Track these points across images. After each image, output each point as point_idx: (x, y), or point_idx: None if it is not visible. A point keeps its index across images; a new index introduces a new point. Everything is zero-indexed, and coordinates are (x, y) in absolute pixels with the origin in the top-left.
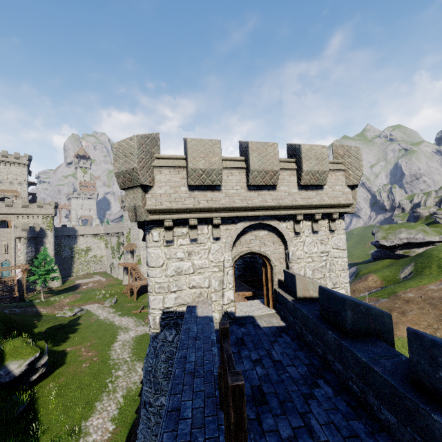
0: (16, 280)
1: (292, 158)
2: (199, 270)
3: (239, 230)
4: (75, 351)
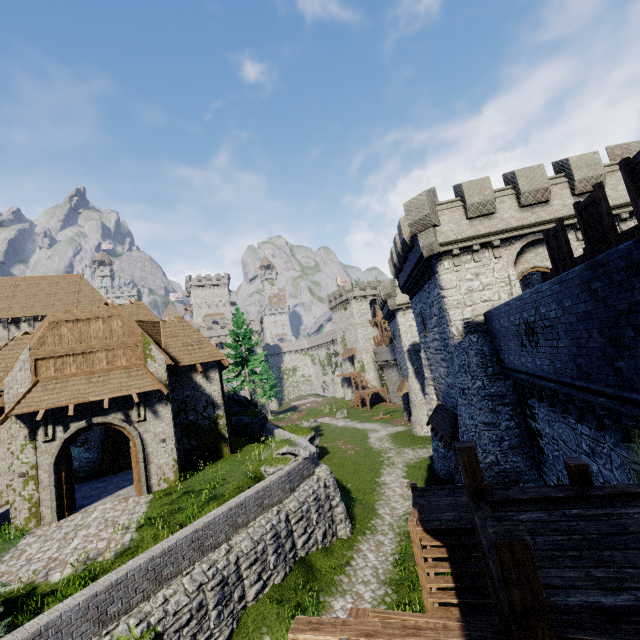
0: None
1: (560, 174)
2: (488, 287)
3: (518, 248)
4: (333, 446)
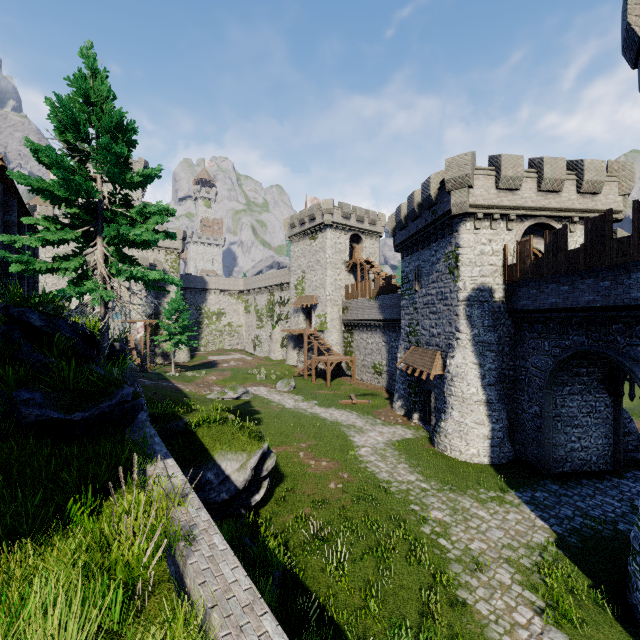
0: (133, 342)
1: None
2: None
3: None
4: (288, 456)
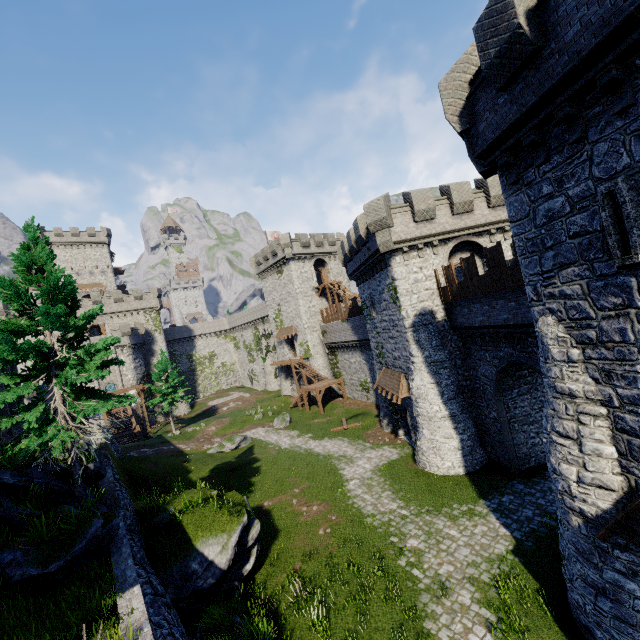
0: (130, 410)
1: None
2: None
3: None
4: (282, 507)
